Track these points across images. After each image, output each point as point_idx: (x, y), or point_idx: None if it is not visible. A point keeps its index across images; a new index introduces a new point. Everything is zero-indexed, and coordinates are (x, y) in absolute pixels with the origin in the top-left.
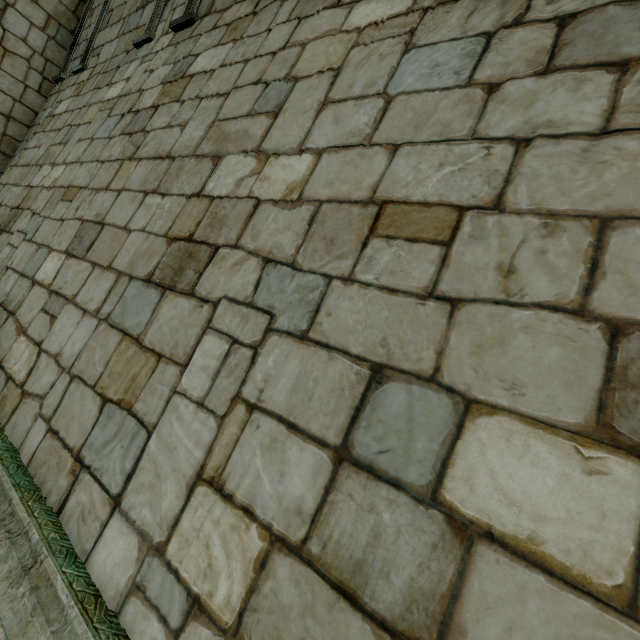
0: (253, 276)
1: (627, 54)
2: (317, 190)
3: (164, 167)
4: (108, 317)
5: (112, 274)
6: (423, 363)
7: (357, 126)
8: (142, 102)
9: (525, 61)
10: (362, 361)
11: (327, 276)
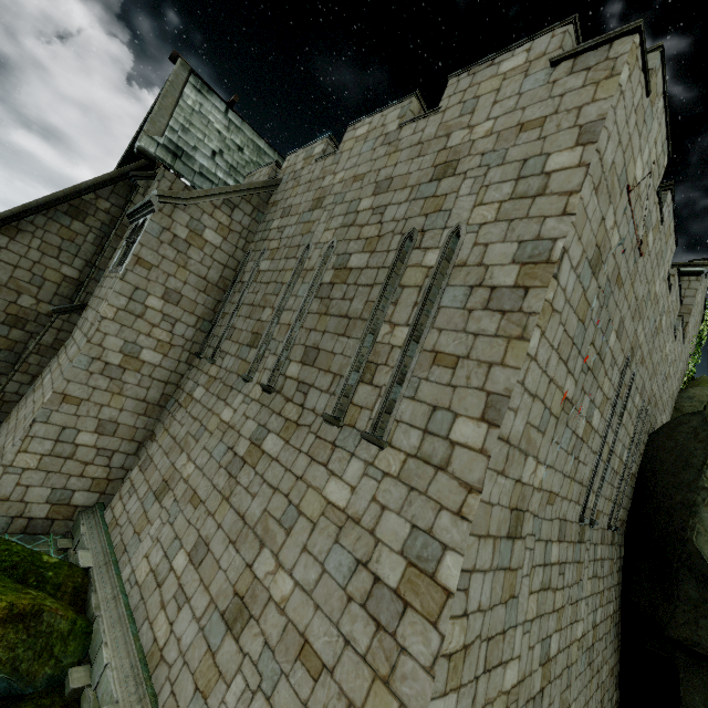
0: (260, 648)
1: (381, 620)
2: (290, 610)
3: (240, 525)
4: (204, 628)
5: (208, 596)
6: None
7: (310, 579)
8: (239, 447)
9: (360, 593)
10: None
11: (282, 670)
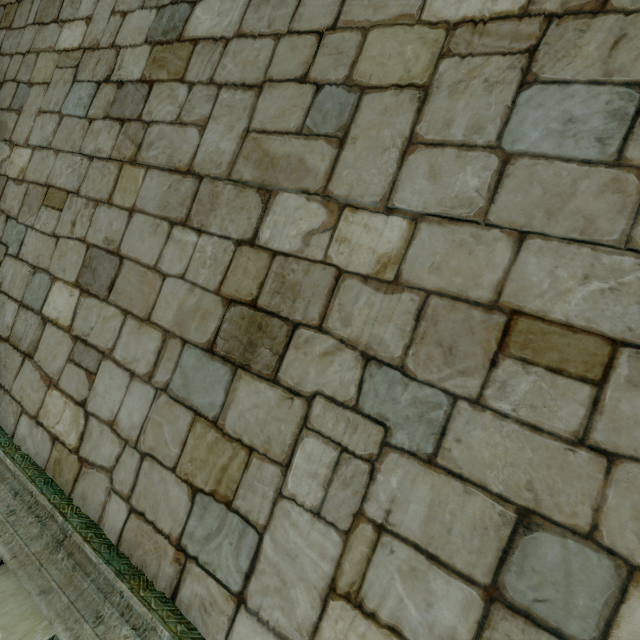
0: (352, 374)
1: None
2: (420, 275)
3: (188, 188)
4: (167, 387)
5: (155, 331)
6: (578, 518)
7: (465, 191)
8: (124, 69)
9: None
10: (506, 502)
11: (450, 394)
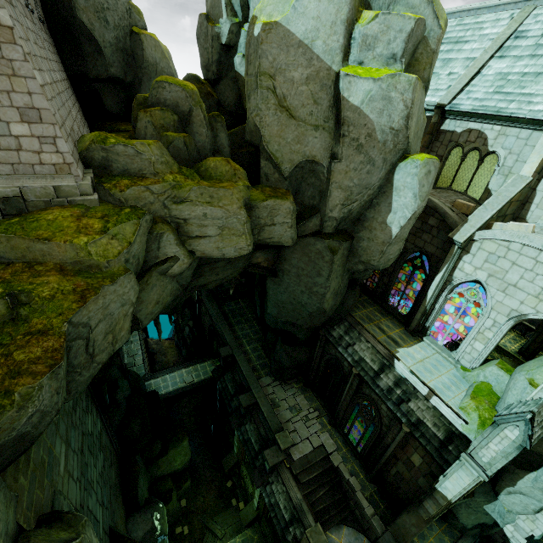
0: None
1: None
2: None
3: None
4: None
5: None
6: None
7: None
8: None
9: None
10: None
11: None
